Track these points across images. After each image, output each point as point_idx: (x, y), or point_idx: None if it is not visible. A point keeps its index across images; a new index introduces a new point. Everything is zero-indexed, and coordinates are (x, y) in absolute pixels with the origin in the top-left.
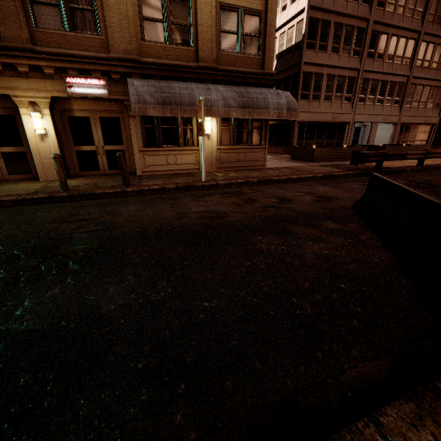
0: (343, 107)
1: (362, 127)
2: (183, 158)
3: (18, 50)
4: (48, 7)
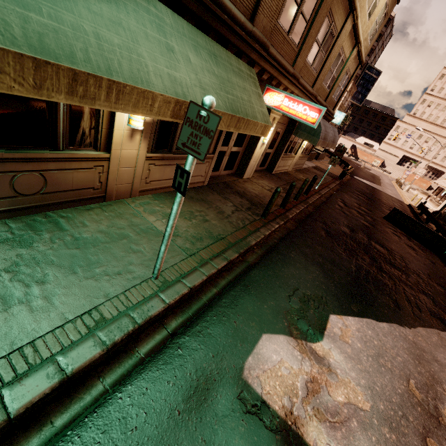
0: None
1: None
2: (289, 162)
3: (295, 78)
4: (316, 47)
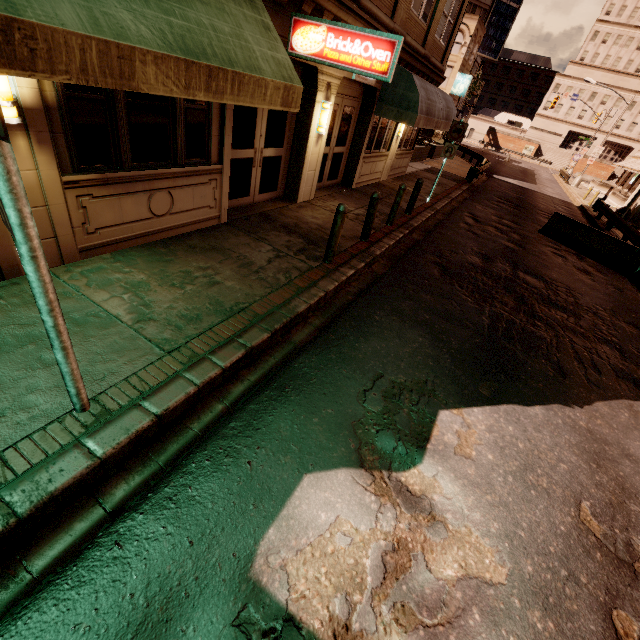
0: None
1: None
2: (378, 165)
3: None
4: None
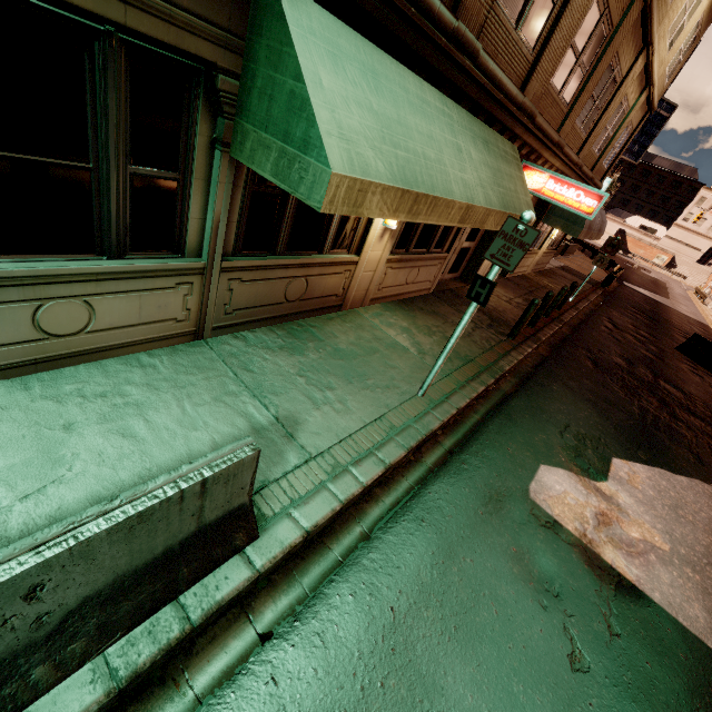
0: None
1: None
2: (529, 261)
3: (559, 147)
4: (591, 101)
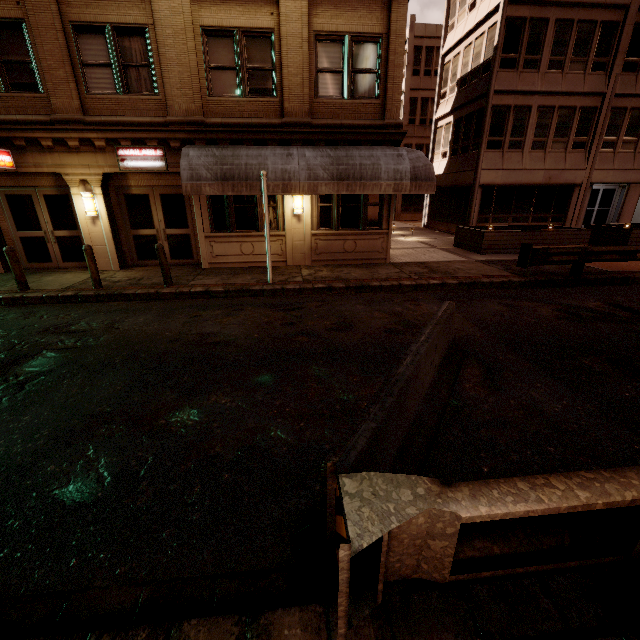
0: (569, 159)
1: (617, 188)
2: (263, 246)
3: (68, 123)
4: (100, 69)
